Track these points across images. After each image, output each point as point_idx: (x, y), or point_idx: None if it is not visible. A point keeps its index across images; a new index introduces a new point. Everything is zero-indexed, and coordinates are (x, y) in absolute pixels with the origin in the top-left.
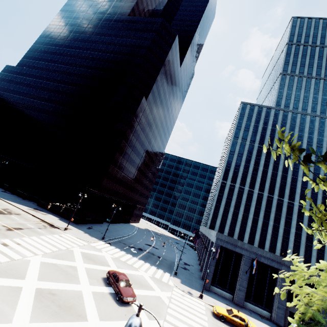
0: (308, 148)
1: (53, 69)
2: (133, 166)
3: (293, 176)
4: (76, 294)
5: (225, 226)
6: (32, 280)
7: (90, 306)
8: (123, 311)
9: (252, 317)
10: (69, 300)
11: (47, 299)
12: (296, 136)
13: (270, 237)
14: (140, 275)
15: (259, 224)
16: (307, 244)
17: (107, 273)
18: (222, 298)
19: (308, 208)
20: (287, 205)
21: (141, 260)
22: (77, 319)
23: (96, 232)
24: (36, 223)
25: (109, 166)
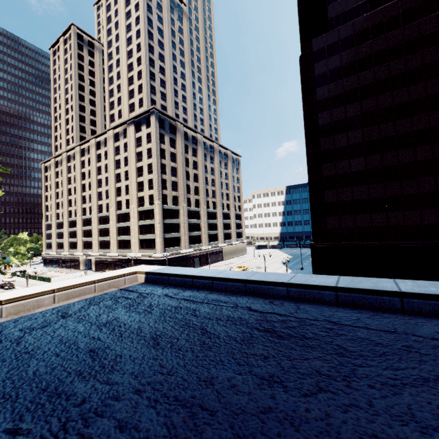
0: None
1: None
2: None
3: None
4: None
5: None
6: None
7: None
8: None
9: None
10: None
11: None
12: None
13: None
14: None
15: None
16: None
17: None
18: None
19: None
20: None
21: None
22: None
23: None
24: None
25: (322, 196)
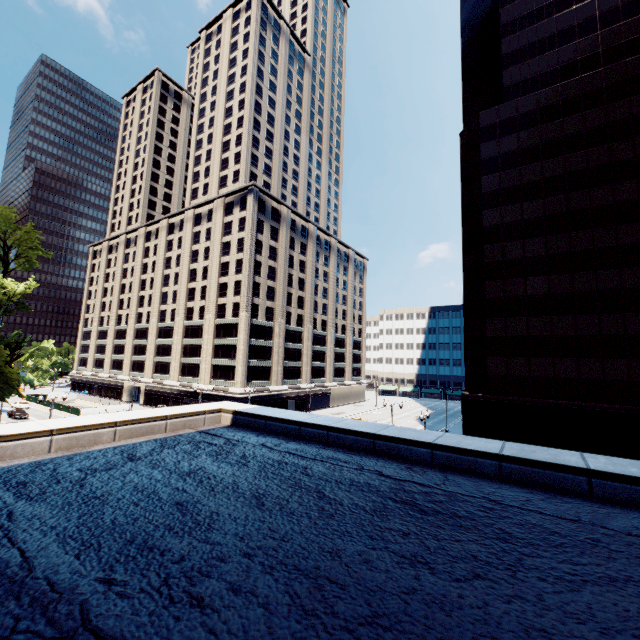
0: None
1: None
2: None
3: None
4: None
5: None
6: None
7: None
8: None
9: None
10: None
11: None
12: None
13: None
14: None
15: None
16: None
17: None
18: None
19: None
20: None
21: None
22: None
23: None
24: None
25: (483, 326)
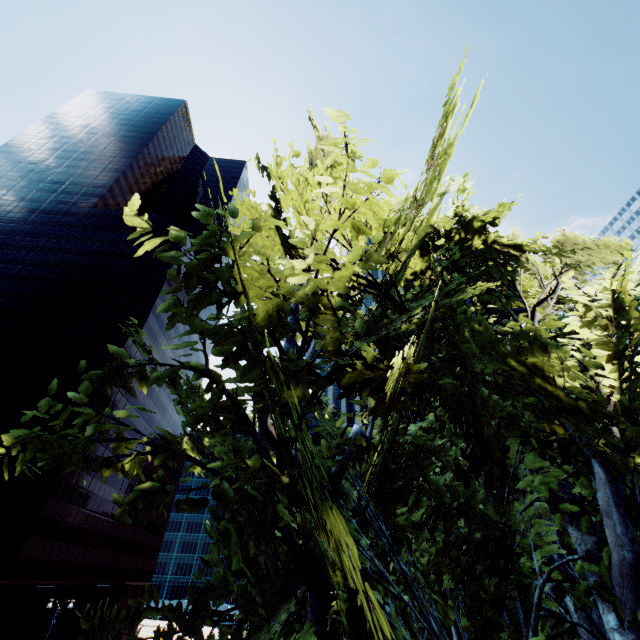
0: None
1: None
2: (111, 485)
3: None
4: None
5: None
6: None
7: None
8: None
9: None
10: None
11: None
12: None
13: None
14: None
15: None
16: None
17: None
18: None
19: None
20: None
21: None
22: None
23: None
24: None
25: (42, 503)
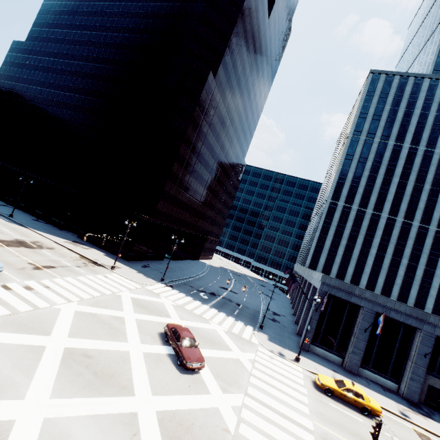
0: None
1: (75, 40)
2: (200, 183)
3: None
4: (121, 356)
5: (333, 265)
6: (60, 337)
7: (140, 373)
8: (187, 381)
9: (371, 389)
10: (110, 365)
11: (79, 363)
12: None
13: (400, 282)
14: (212, 329)
15: (385, 263)
16: None
17: (164, 327)
18: (327, 362)
19: None
20: (434, 235)
21: (213, 308)
22: (119, 393)
23: (153, 271)
24: (74, 259)
25: (164, 183)
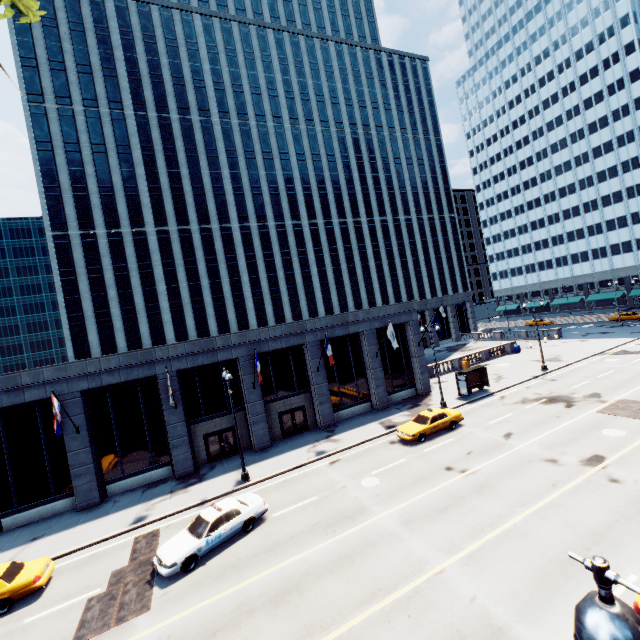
0: (221, 100)
1: None
2: None
3: (211, 171)
4: None
5: (115, 336)
6: None
7: None
8: None
9: (108, 514)
10: None
11: None
12: (188, 72)
13: (212, 311)
14: None
15: (184, 296)
16: (272, 291)
17: None
18: (37, 527)
19: (256, 226)
20: (221, 234)
21: None
22: None
23: None
24: None
25: None
